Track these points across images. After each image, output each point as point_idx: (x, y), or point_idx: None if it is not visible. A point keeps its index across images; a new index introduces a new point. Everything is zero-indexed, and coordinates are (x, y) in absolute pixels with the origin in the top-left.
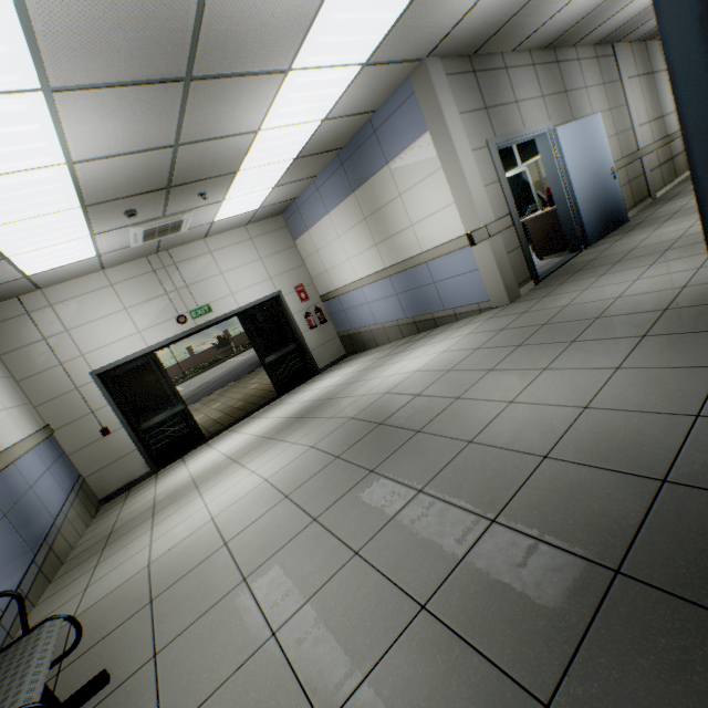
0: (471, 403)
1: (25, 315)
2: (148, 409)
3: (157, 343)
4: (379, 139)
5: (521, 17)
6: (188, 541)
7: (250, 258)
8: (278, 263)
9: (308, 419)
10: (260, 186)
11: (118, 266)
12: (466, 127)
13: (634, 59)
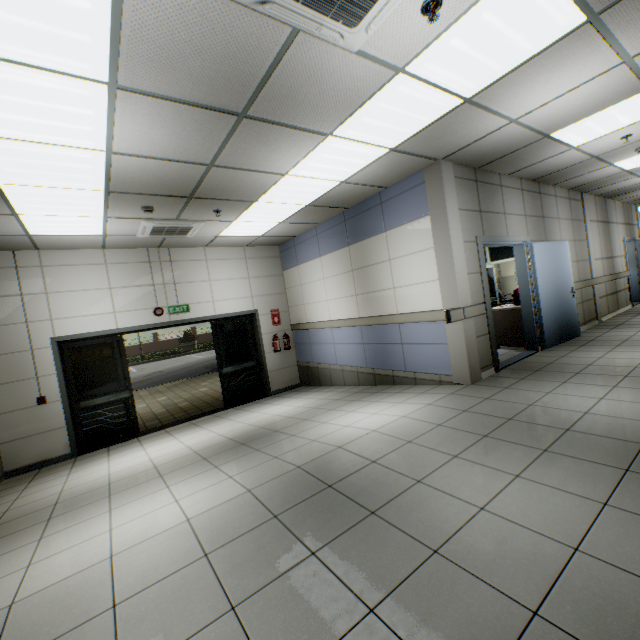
0: (435, 493)
1: (13, 269)
2: (94, 388)
3: (127, 327)
4: (384, 210)
5: (524, 151)
6: (71, 583)
7: (240, 274)
8: (262, 285)
9: (250, 449)
10: (269, 218)
11: (119, 249)
12: (462, 221)
13: (595, 208)
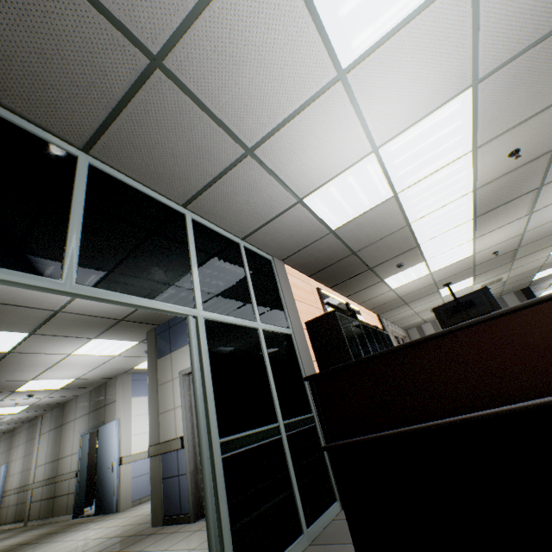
0: None
1: None
2: None
3: None
4: None
5: None
6: None
7: None
8: None
9: None
10: None
11: None
12: None
13: (52, 419)
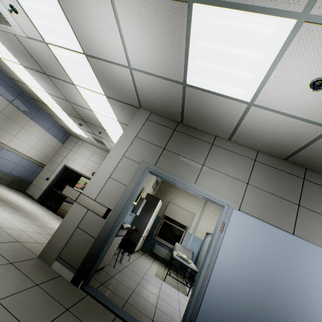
0: None
1: (75, 143)
2: (61, 187)
3: (82, 173)
4: None
5: (195, 105)
6: None
7: None
8: None
9: None
10: None
11: (101, 149)
12: (135, 145)
13: None
